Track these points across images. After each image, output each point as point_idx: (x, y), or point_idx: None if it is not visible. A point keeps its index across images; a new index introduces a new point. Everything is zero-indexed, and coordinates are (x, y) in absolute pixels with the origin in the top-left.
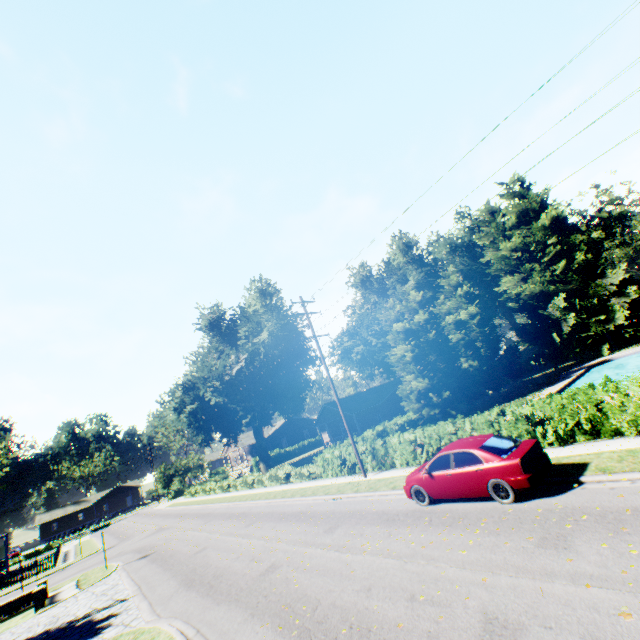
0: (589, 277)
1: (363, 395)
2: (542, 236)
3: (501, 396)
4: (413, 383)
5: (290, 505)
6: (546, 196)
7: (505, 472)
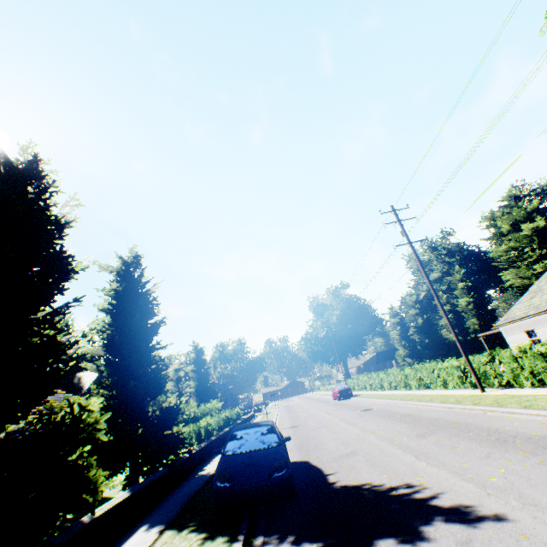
0: None
1: None
2: (527, 242)
3: None
4: (400, 351)
5: (326, 398)
6: (533, 208)
7: (336, 393)
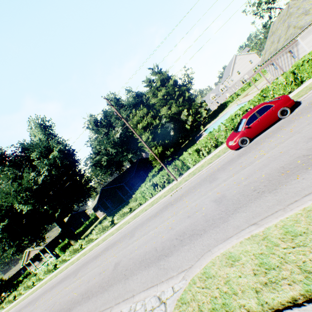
0: (190, 103)
1: (120, 176)
2: (172, 89)
3: (182, 151)
4: (156, 150)
5: (145, 216)
6: (168, 73)
7: (285, 103)
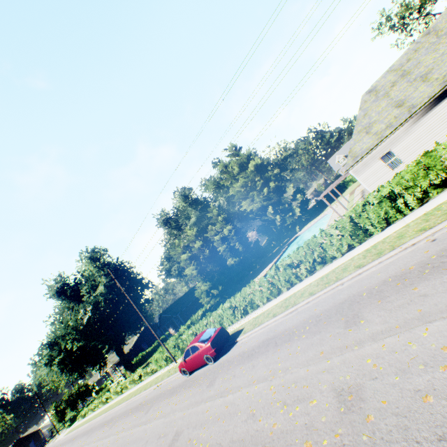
0: (281, 193)
1: (183, 298)
2: (253, 176)
3: (254, 273)
4: (202, 287)
5: (137, 400)
6: (249, 153)
7: (207, 350)
